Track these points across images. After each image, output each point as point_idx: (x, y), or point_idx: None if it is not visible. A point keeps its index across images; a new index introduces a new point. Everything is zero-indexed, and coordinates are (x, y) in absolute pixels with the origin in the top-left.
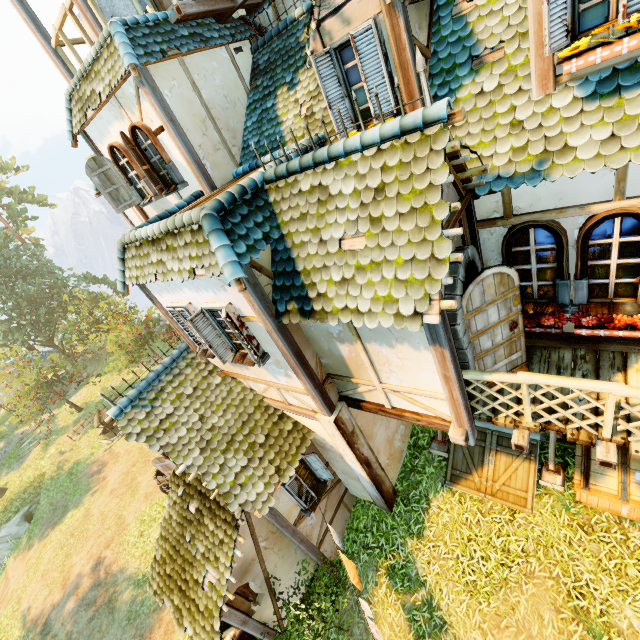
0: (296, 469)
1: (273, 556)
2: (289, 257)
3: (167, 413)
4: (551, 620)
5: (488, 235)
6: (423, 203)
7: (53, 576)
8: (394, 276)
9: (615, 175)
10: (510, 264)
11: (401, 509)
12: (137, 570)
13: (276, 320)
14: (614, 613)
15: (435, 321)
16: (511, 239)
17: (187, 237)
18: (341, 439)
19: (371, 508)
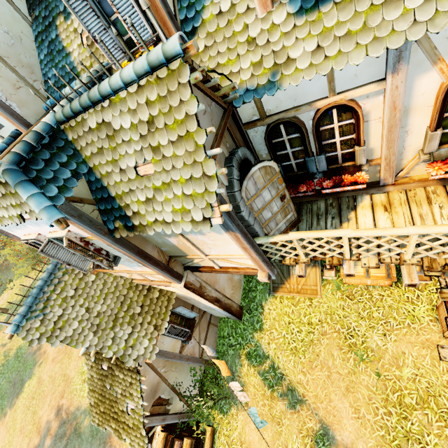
0: (170, 319)
1: (172, 373)
2: (102, 186)
3: (58, 315)
4: (338, 355)
5: (254, 133)
6: (186, 131)
7: (28, 429)
8: (182, 192)
9: (326, 77)
10: (274, 152)
11: (247, 317)
12: (88, 405)
13: (110, 236)
14: (368, 341)
15: (219, 222)
16: (270, 134)
17: (1, 189)
18: (193, 294)
19: (229, 321)
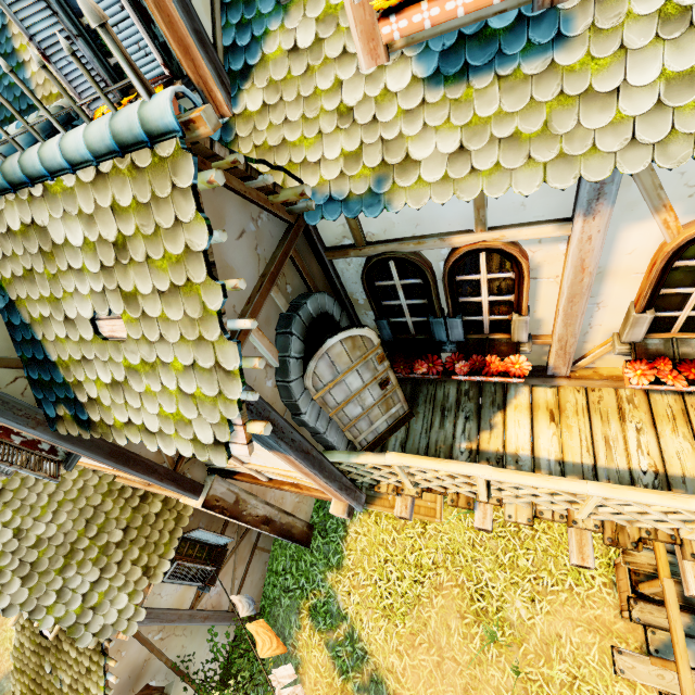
0: (179, 551)
1: (177, 640)
2: (33, 338)
3: None
4: (457, 628)
5: (345, 265)
6: (185, 279)
7: None
8: (177, 387)
9: (473, 200)
10: (377, 300)
11: (319, 543)
12: None
13: (50, 428)
14: (507, 607)
15: (245, 453)
16: (371, 273)
17: None
18: (221, 516)
19: (289, 547)
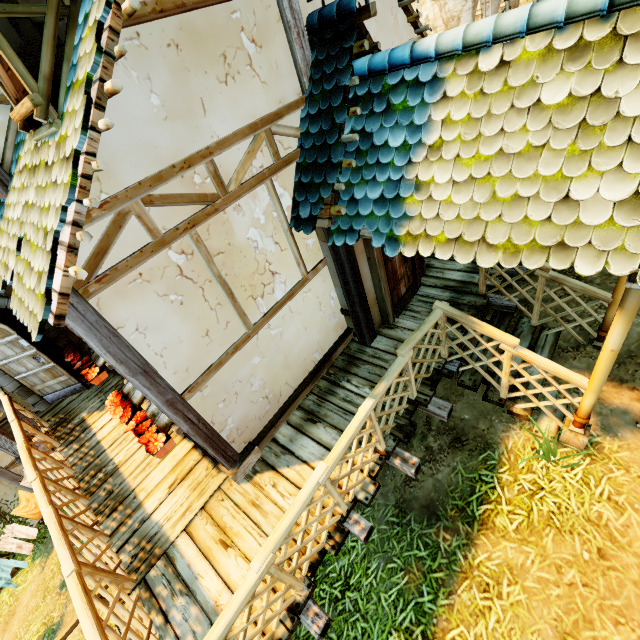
0: (4, 428)
1: (2, 487)
2: None
3: None
4: None
5: None
6: None
7: None
8: None
9: None
10: None
11: None
12: None
13: None
14: None
15: None
16: None
17: None
18: None
19: None
